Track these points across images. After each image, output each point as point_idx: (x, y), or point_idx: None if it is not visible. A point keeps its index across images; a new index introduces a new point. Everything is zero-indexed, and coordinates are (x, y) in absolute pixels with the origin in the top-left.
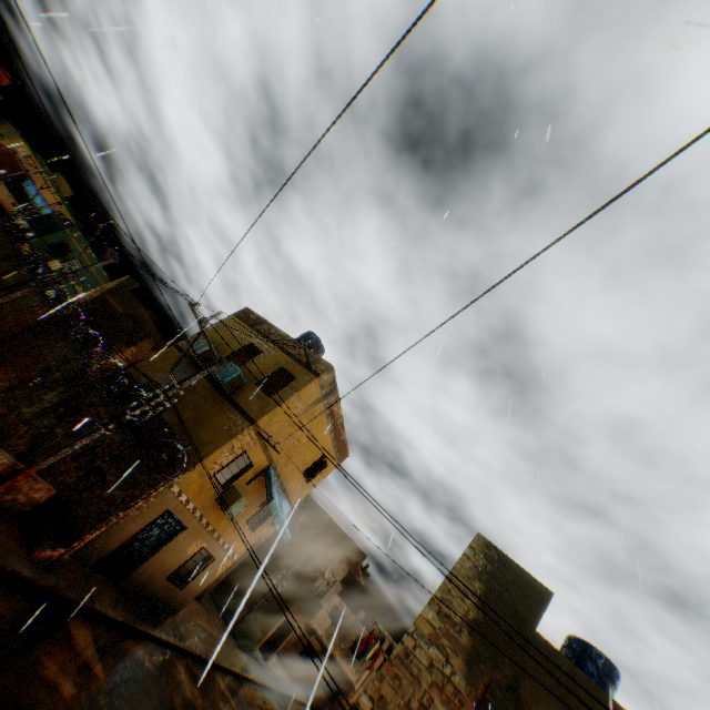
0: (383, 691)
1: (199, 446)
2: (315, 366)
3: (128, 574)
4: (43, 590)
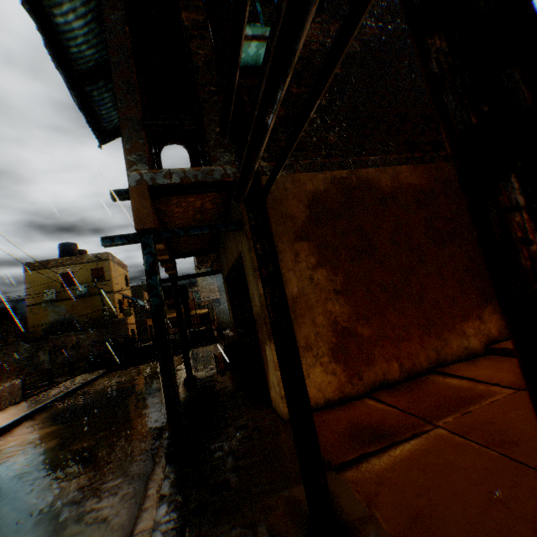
0: (204, 295)
1: (109, 312)
2: (103, 258)
3: None
4: None
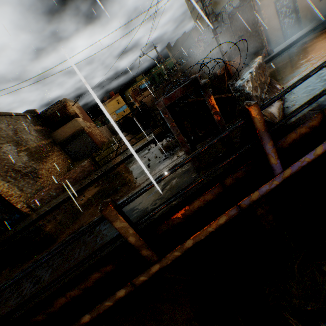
0: None
1: None
2: None
3: (299, 26)
4: (276, 56)
